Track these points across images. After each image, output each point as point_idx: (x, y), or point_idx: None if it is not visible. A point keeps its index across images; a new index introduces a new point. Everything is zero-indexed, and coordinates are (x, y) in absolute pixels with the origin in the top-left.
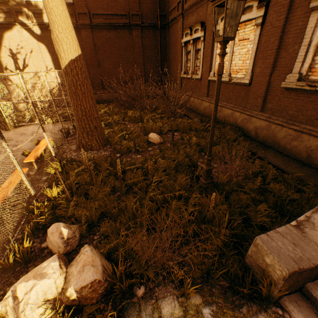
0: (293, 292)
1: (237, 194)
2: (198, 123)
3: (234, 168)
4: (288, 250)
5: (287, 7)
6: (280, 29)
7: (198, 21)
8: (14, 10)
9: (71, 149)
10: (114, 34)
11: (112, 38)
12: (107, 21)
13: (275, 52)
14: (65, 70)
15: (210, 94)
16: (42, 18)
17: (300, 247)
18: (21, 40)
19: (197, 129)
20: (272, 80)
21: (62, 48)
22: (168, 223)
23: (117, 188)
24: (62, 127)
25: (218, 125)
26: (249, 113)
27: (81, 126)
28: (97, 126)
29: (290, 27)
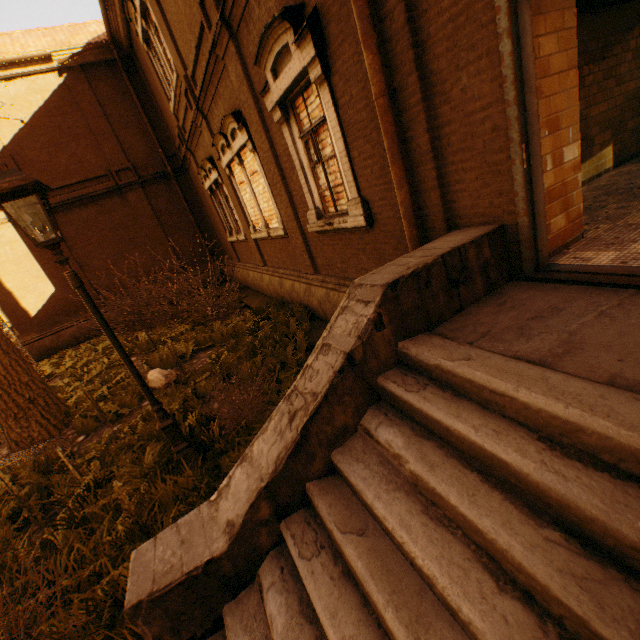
0: (213, 633)
1: (240, 449)
2: (251, 318)
3: (236, 402)
4: (163, 558)
5: (262, 125)
6: (271, 153)
7: (208, 156)
8: None
9: None
10: (94, 209)
11: (93, 216)
12: (75, 194)
13: (282, 185)
14: None
15: (267, 260)
16: None
17: (188, 545)
18: None
19: (239, 334)
20: (302, 223)
21: None
22: (71, 566)
23: (33, 517)
24: None
25: (281, 311)
26: (305, 279)
27: None
28: (36, 397)
29: (278, 148)
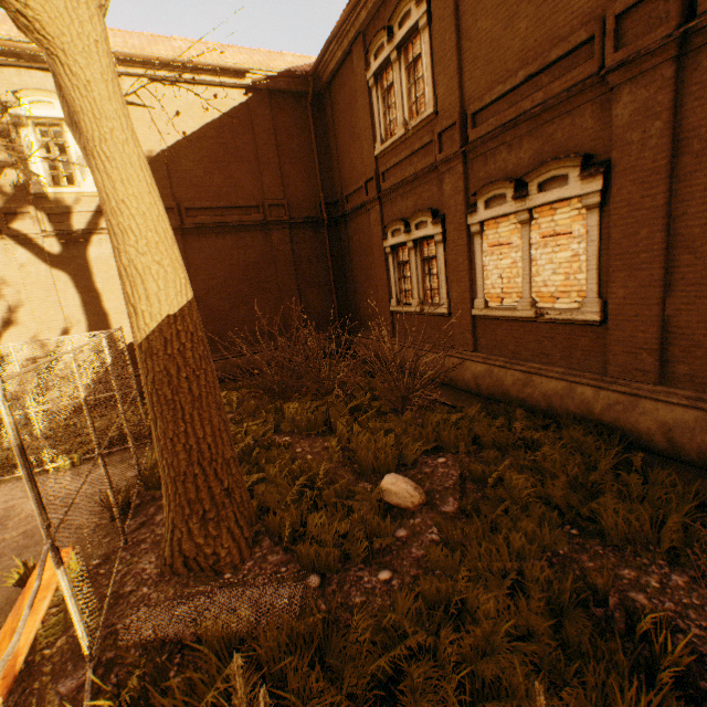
0: None
1: None
2: (485, 420)
3: None
4: None
5: (667, 172)
6: (661, 210)
7: (422, 208)
8: (1, 211)
9: (140, 575)
10: (231, 240)
11: (227, 247)
12: (218, 218)
13: (660, 256)
14: (145, 343)
15: (483, 345)
16: (69, 221)
17: None
18: (8, 269)
19: (500, 443)
20: (668, 311)
21: (144, 290)
22: None
23: None
24: (112, 501)
25: (540, 420)
26: (626, 387)
27: (183, 497)
28: (233, 487)
29: (685, 206)
